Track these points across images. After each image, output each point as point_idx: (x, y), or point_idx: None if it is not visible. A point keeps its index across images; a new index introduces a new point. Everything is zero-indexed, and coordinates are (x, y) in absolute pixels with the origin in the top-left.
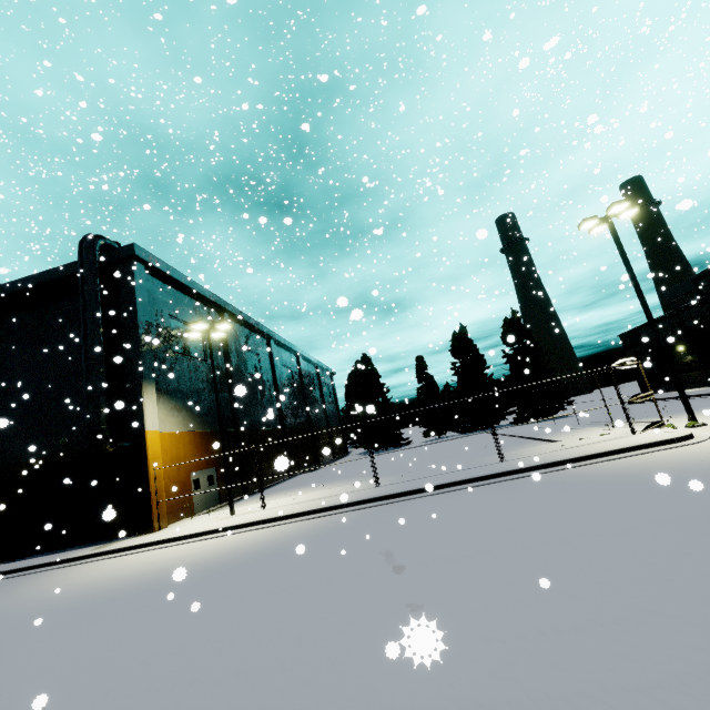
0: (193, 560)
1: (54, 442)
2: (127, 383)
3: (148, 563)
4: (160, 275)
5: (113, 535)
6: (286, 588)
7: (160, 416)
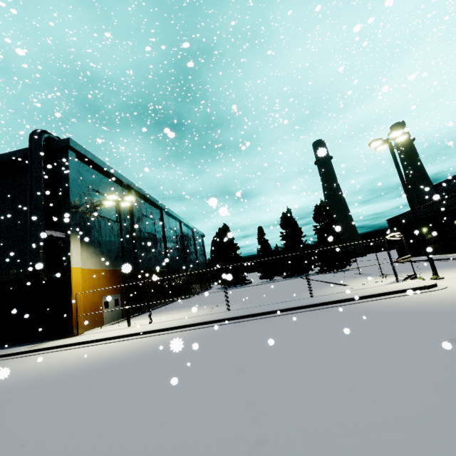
0: (96, 358)
1: (6, 272)
2: (59, 233)
3: (65, 358)
4: (87, 161)
5: (45, 337)
6: (158, 383)
7: (82, 257)
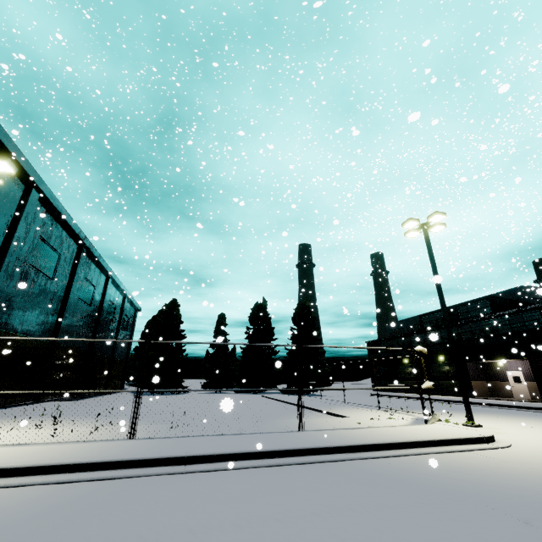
0: None
1: None
2: None
3: None
4: None
5: None
6: None
7: None
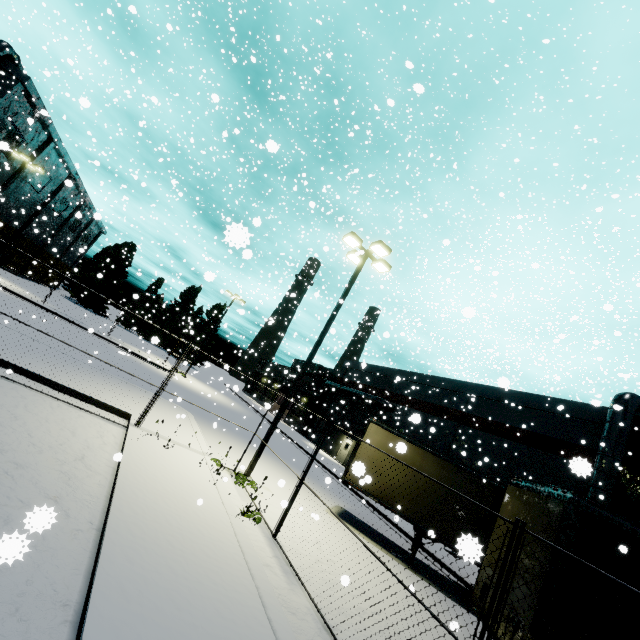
0: None
1: None
2: None
3: None
4: (29, 98)
5: None
6: None
7: None
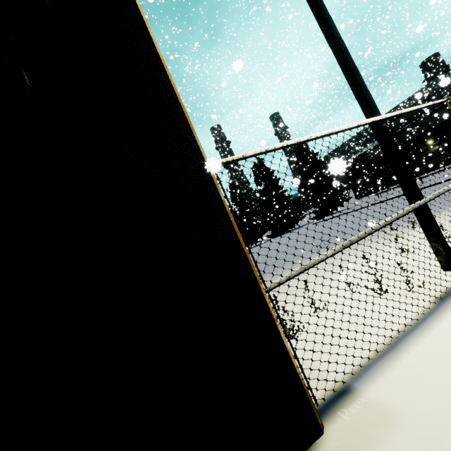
0: None
1: None
2: None
3: None
4: None
5: None
6: None
7: None
